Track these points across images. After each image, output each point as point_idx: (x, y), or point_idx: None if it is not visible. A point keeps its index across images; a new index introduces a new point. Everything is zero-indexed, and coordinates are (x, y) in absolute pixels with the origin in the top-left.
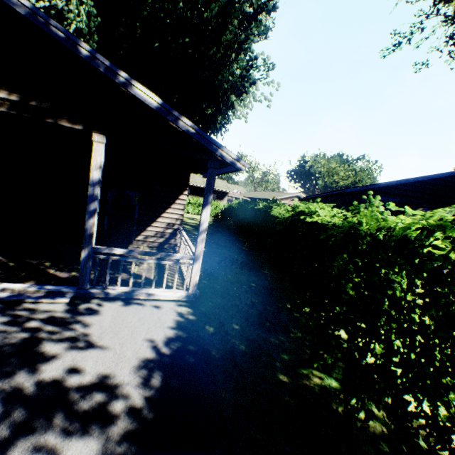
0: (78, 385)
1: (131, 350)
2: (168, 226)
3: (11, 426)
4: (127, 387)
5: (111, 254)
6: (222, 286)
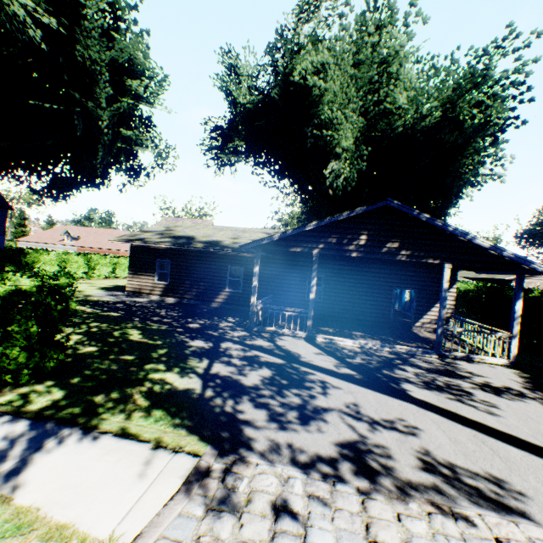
0: (498, 386)
1: (506, 381)
2: None
3: (489, 391)
4: (524, 391)
5: (412, 335)
6: (524, 362)
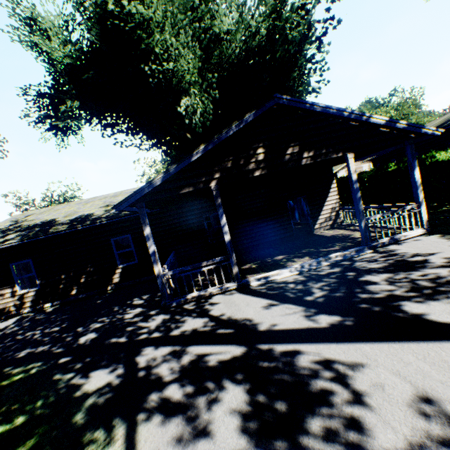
0: None
1: None
2: (331, 210)
3: None
4: None
5: (322, 238)
6: None
